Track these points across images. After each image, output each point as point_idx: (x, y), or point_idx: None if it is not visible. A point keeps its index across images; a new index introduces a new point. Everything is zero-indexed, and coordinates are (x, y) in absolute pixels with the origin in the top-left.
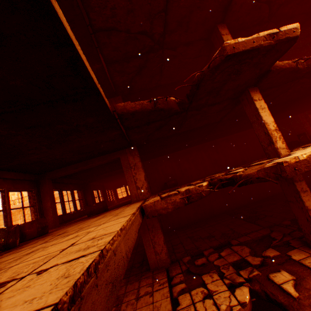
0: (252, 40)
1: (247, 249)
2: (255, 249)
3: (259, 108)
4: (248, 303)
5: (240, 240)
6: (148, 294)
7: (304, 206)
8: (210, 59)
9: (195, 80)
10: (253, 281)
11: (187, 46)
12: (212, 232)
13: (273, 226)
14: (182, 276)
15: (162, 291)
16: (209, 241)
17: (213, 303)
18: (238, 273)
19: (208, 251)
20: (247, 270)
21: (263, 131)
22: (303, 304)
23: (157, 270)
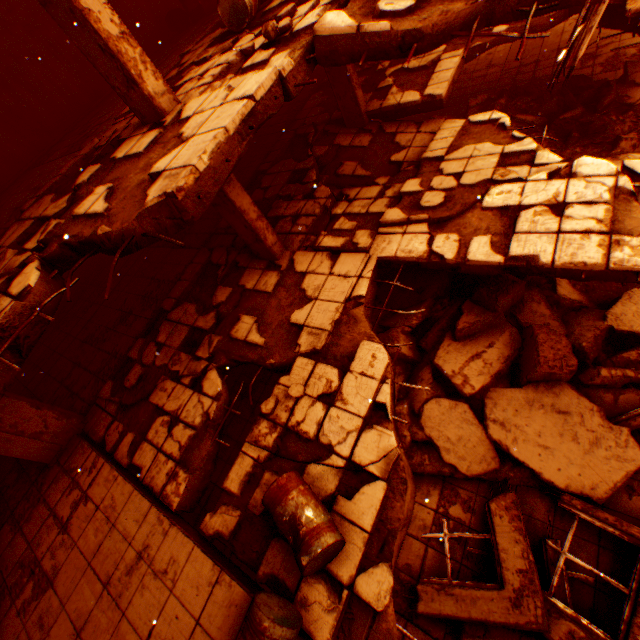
0: None
1: (193, 308)
2: (203, 298)
3: None
4: (223, 390)
5: (177, 296)
6: (81, 504)
7: (237, 209)
8: None
9: None
10: (219, 354)
11: None
12: (125, 305)
13: (212, 240)
14: (121, 424)
15: (103, 478)
16: (129, 328)
17: (186, 426)
18: (197, 356)
19: (139, 349)
20: (206, 345)
21: (95, 42)
22: (272, 347)
23: (67, 454)
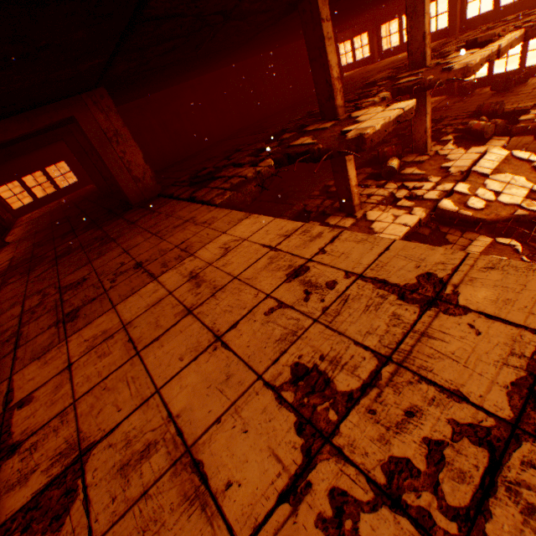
0: (385, 127)
1: None
2: None
3: (348, 160)
4: None
5: None
6: None
7: None
8: (279, 23)
9: (314, 153)
10: None
11: (263, 14)
12: None
13: None
14: None
15: None
16: None
17: None
18: None
19: None
20: None
21: (345, 186)
22: None
23: None
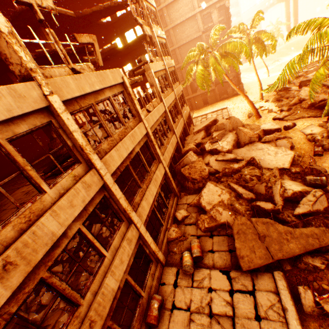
0: None
1: None
2: None
3: None
4: None
5: None
6: None
7: None
8: None
9: None
10: None
11: None
12: None
13: None
14: None
15: None
16: None
17: None
18: None
19: None
20: None
21: None
22: None
23: None
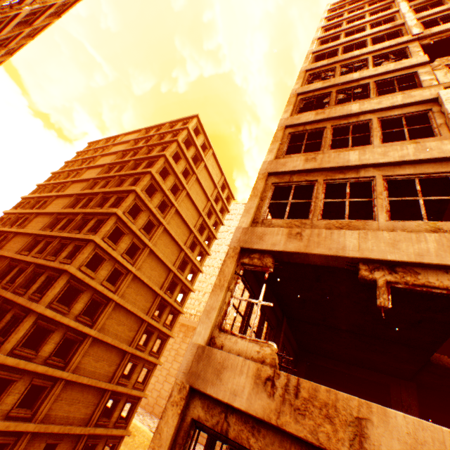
0: None
1: None
2: None
3: None
4: None
5: None
6: None
7: None
8: None
9: None
10: None
11: None
12: None
13: None
14: None
15: None
16: None
17: None
18: None
19: None
20: None
21: None
22: None
23: None
